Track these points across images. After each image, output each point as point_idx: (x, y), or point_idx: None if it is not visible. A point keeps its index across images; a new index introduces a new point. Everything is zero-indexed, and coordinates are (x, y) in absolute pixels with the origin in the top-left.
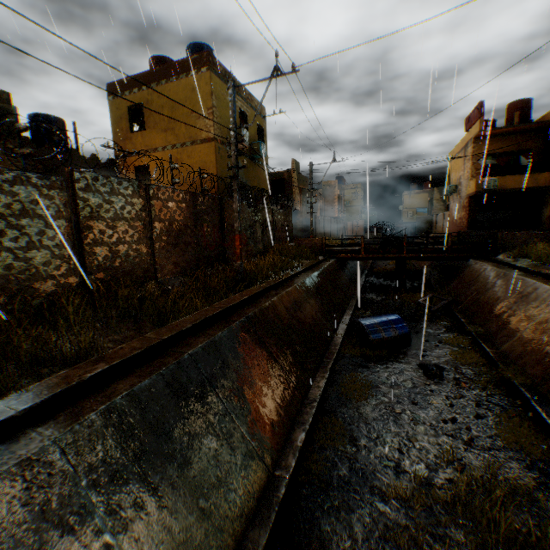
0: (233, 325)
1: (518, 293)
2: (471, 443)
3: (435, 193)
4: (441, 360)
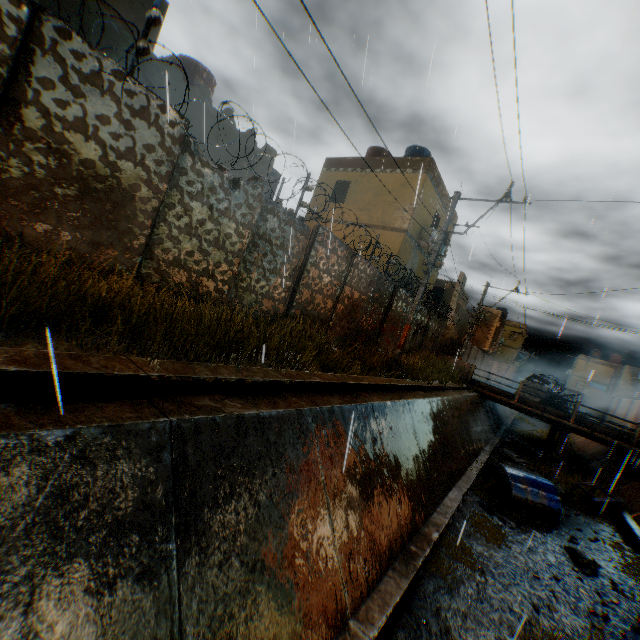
0: (398, 401)
1: None
2: None
3: (623, 372)
4: (595, 556)
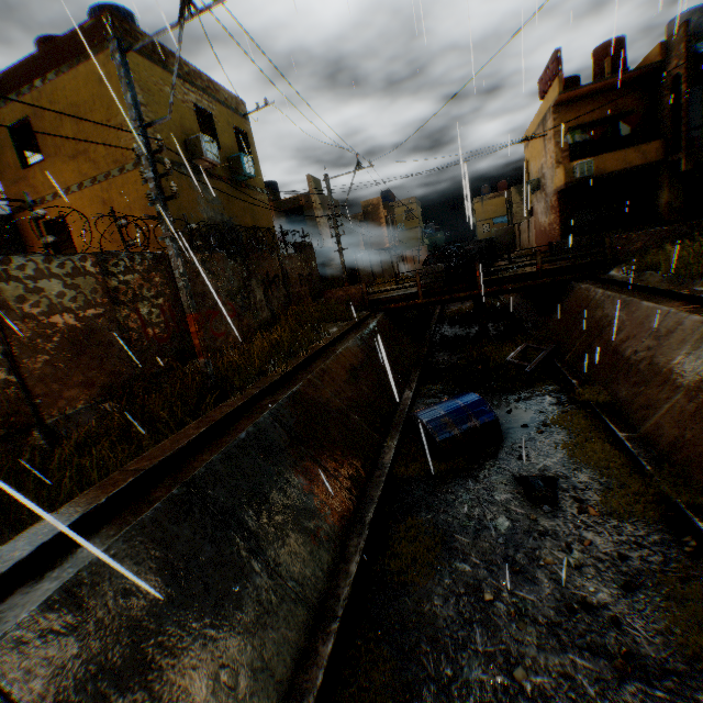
0: (144, 516)
1: (653, 332)
2: (626, 664)
3: (513, 195)
4: (550, 461)
